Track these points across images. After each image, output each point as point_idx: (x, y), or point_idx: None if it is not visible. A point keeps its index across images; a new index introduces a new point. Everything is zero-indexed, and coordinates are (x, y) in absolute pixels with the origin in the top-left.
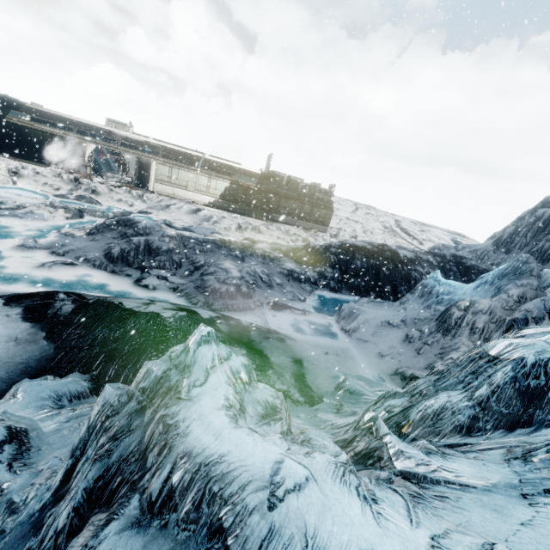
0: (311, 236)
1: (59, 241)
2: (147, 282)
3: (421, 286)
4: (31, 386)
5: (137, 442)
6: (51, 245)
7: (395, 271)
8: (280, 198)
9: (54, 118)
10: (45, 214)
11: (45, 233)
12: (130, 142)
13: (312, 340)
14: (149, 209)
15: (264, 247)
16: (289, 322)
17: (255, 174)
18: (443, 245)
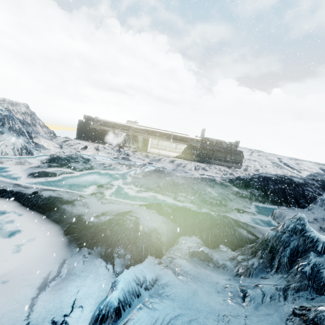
0: (233, 171)
1: (134, 180)
2: (179, 198)
3: (320, 200)
4: (187, 238)
5: (296, 242)
6: (134, 182)
7: (295, 191)
8: (213, 152)
9: (107, 123)
10: (119, 168)
11: (124, 176)
12: (138, 130)
13: (266, 228)
14: (151, 161)
15: (220, 180)
16: (248, 219)
17: (198, 140)
18: (316, 173)
